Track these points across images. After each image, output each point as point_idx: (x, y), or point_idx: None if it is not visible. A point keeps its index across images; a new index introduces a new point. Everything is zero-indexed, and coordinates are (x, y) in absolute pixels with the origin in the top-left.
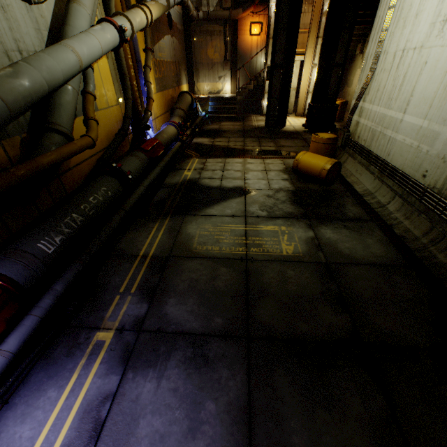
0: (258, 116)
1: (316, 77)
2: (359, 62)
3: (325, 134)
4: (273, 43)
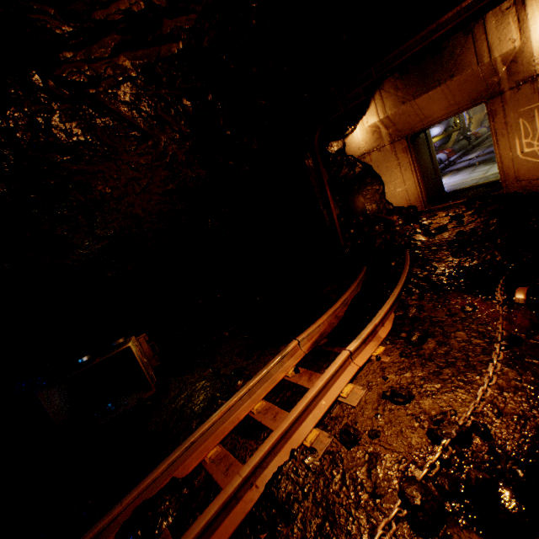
0: None
1: None
2: None
3: None
4: None
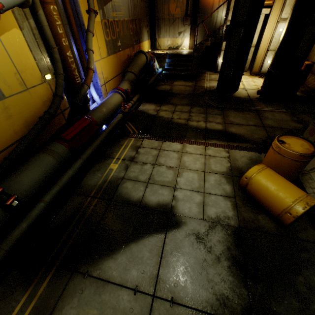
0: (212, 74)
1: (283, 37)
2: None
3: (295, 140)
4: None
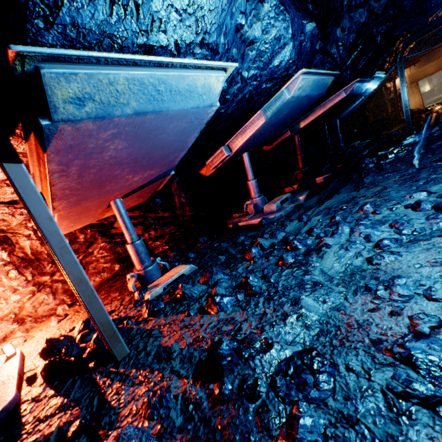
0: None
1: None
2: None
3: None
4: None
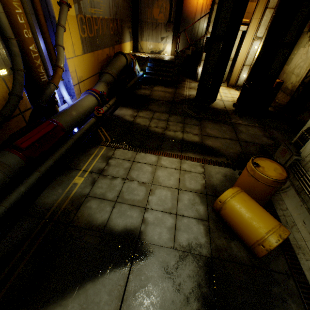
0: (192, 82)
1: (258, 55)
2: (304, 40)
3: (269, 163)
4: (217, 10)
